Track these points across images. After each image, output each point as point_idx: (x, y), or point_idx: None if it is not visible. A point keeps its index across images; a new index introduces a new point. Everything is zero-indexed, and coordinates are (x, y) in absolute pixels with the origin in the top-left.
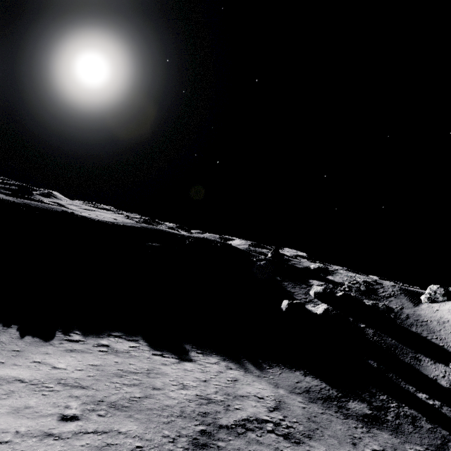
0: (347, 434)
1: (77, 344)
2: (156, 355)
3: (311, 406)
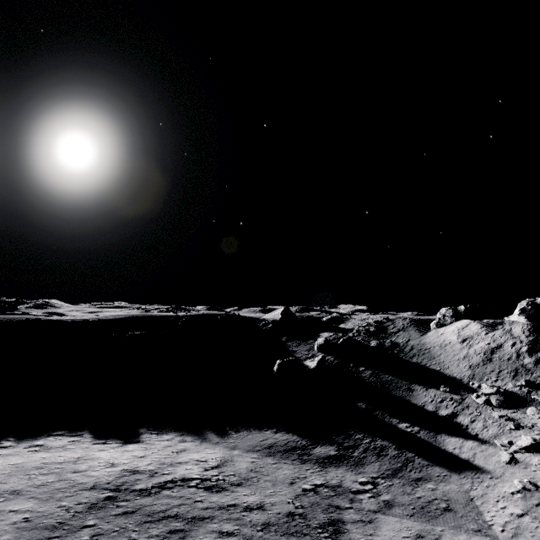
0: (291, 476)
1: (6, 449)
2: (96, 444)
3: (264, 459)
